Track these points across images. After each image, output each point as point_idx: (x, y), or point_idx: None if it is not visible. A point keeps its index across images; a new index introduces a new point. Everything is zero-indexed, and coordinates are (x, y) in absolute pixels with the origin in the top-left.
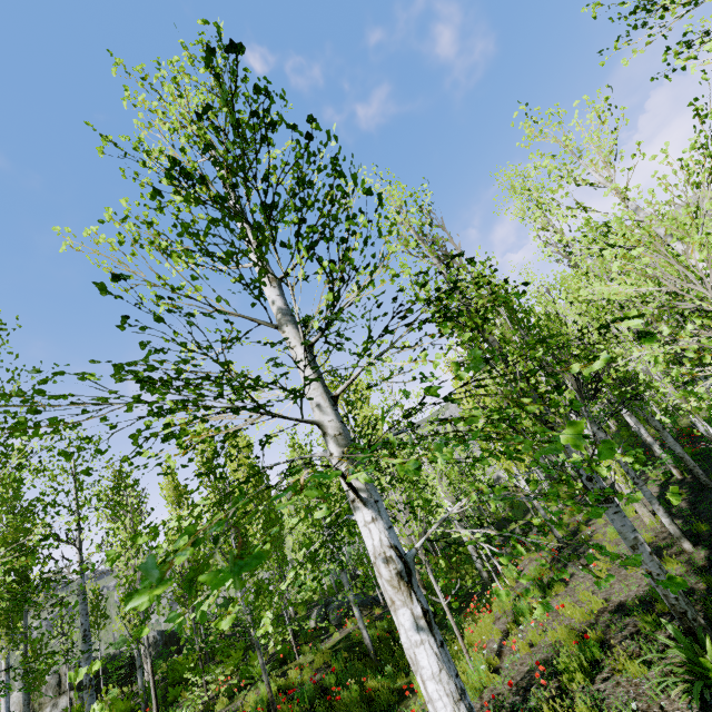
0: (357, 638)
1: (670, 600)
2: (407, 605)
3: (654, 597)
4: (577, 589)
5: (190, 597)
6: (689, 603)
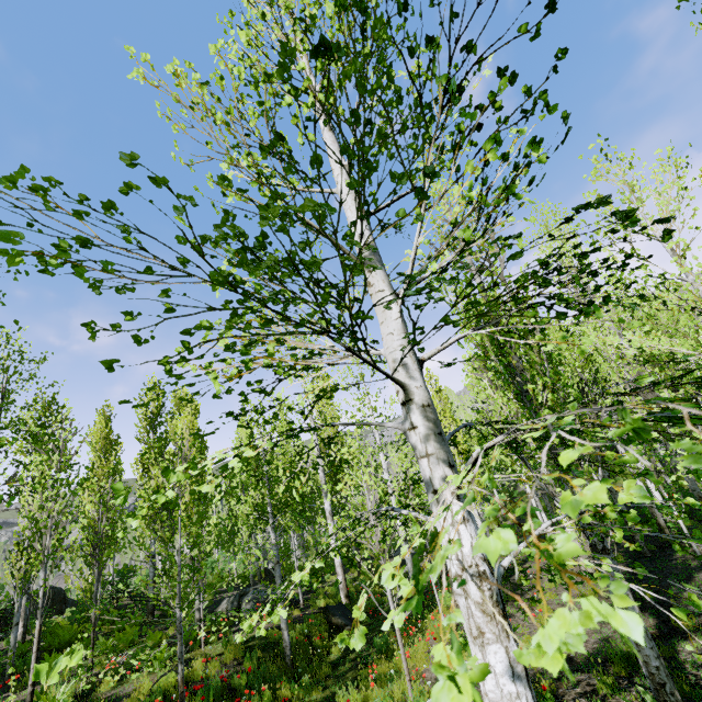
0: (274, 637)
1: (650, 668)
2: (502, 641)
3: (610, 658)
4: (518, 631)
5: (101, 558)
6: (668, 675)
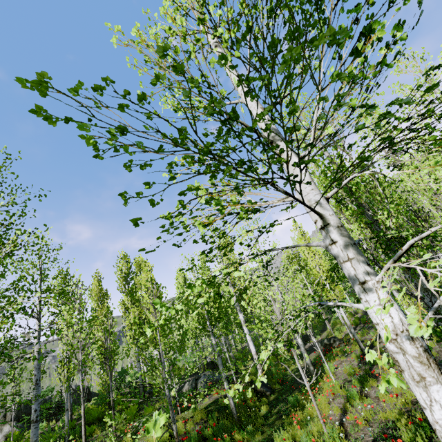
0: (223, 403)
1: None
2: (440, 382)
3: None
4: None
5: (110, 364)
6: None
